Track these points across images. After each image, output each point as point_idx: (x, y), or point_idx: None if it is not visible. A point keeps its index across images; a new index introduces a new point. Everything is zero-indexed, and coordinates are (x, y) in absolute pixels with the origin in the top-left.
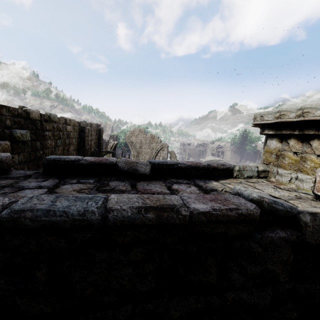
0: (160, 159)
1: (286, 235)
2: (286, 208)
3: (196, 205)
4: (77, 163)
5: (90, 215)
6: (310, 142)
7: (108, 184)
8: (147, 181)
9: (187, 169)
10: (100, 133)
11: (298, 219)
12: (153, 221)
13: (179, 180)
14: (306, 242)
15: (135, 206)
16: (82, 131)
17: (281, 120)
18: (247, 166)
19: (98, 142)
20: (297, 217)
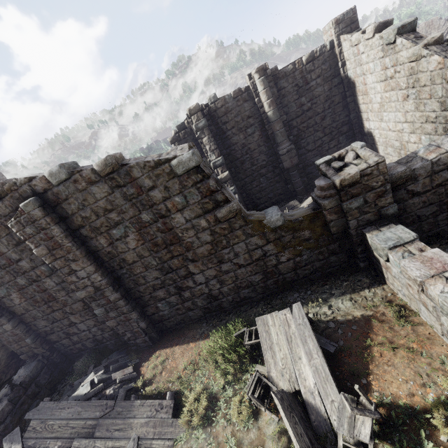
0: None
1: None
2: None
3: None
4: None
5: None
6: None
7: None
8: None
9: None
10: None
11: None
12: None
13: None
14: None
15: None
16: None
17: None
18: None
19: None
20: None
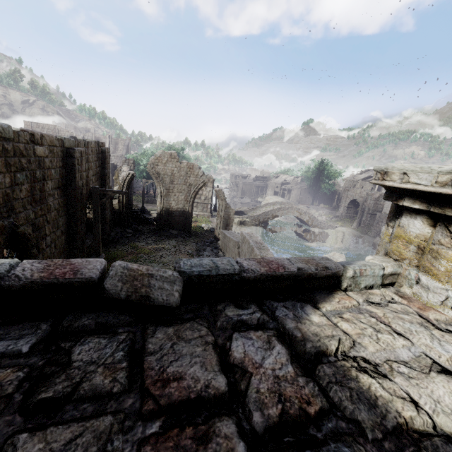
0: (202, 199)
1: None
2: None
3: None
4: None
5: None
6: None
7: (69, 358)
8: (173, 328)
9: (259, 280)
10: (104, 158)
11: None
12: None
13: (243, 311)
14: None
15: None
16: (69, 155)
17: None
18: (367, 267)
19: (101, 173)
20: None
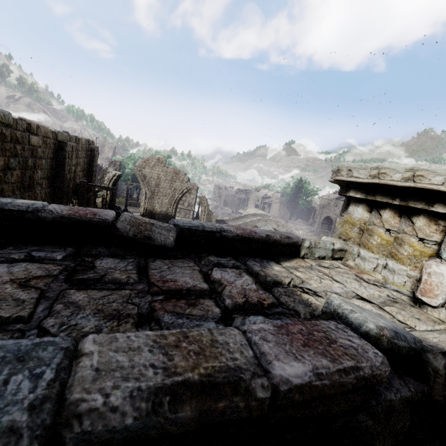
0: (185, 205)
1: (410, 393)
2: (409, 344)
3: (284, 367)
4: (32, 217)
5: (2, 444)
6: (413, 219)
7: (93, 264)
8: (169, 260)
9: (235, 240)
10: (93, 156)
11: (424, 361)
12: (189, 424)
13: (221, 259)
14: (432, 400)
15: (145, 389)
16: (61, 148)
17: (379, 181)
18: (320, 241)
19: (88, 170)
20: (422, 357)
